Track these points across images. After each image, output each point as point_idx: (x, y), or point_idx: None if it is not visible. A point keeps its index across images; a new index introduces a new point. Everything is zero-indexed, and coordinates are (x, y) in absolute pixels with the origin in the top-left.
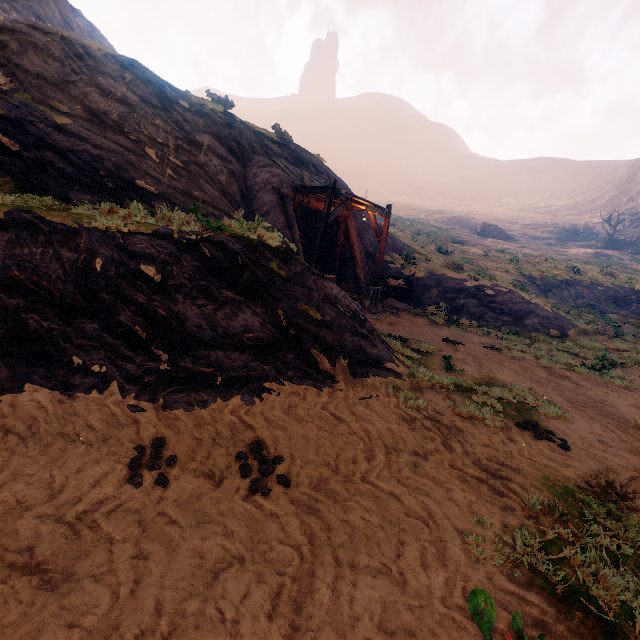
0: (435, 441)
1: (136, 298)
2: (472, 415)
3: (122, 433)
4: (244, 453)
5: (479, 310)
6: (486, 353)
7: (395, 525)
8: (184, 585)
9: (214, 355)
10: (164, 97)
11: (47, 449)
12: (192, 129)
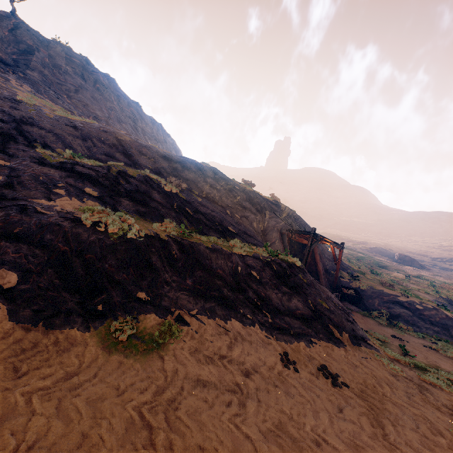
0: (414, 389)
1: (252, 286)
2: (432, 382)
3: (269, 346)
4: (321, 368)
5: (412, 319)
6: (426, 350)
7: (410, 416)
8: (331, 408)
9: (286, 319)
10: (229, 185)
11: (251, 346)
12: (241, 199)
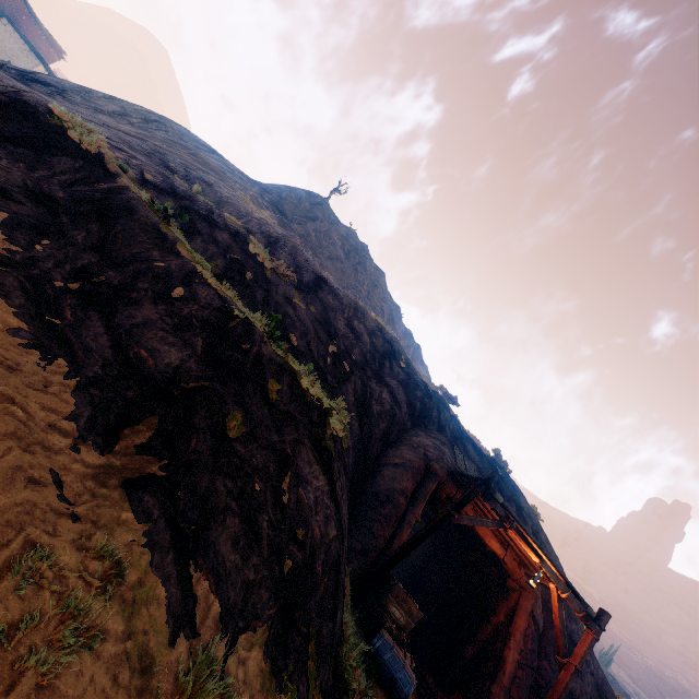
0: None
1: (141, 282)
2: None
3: None
4: None
5: None
6: None
7: None
8: None
9: (95, 325)
10: (391, 353)
11: None
12: (390, 373)
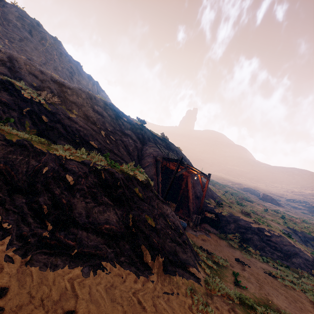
0: None
1: (54, 190)
2: None
3: None
4: None
5: (260, 244)
6: (265, 277)
7: None
8: None
9: (80, 234)
10: (118, 115)
11: None
12: (125, 128)
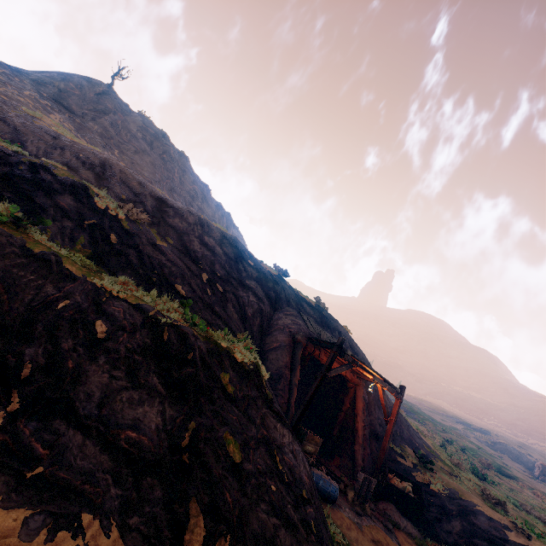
0: None
1: (63, 341)
2: None
3: None
4: None
5: None
6: None
7: None
8: None
9: (69, 436)
10: (240, 256)
11: None
12: (247, 276)
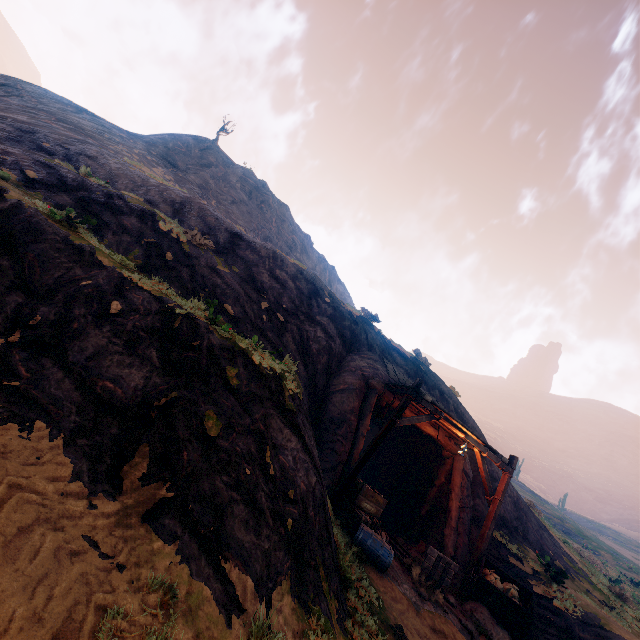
0: None
1: (76, 309)
2: None
3: None
4: None
5: None
6: None
7: None
8: None
9: (53, 372)
10: (315, 292)
11: None
12: (319, 312)
